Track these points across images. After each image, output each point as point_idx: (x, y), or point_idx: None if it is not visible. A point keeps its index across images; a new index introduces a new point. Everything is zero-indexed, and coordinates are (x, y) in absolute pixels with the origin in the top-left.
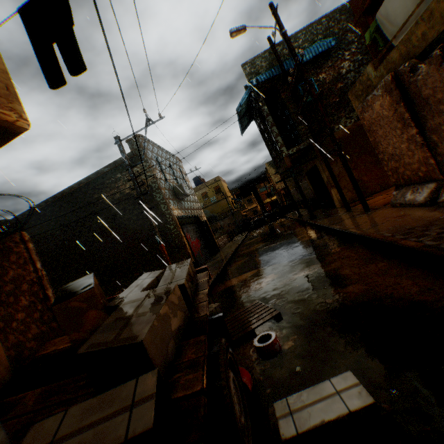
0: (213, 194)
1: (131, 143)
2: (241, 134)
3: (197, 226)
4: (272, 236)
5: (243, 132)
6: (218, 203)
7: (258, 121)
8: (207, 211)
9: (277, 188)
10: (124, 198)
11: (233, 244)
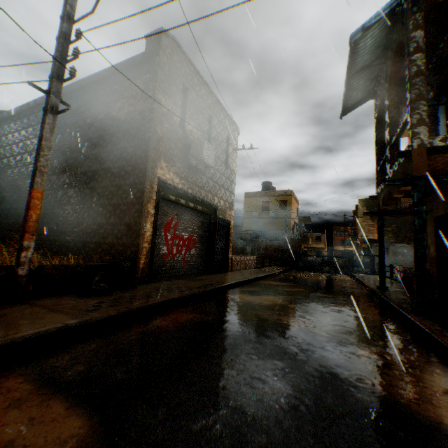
0: (275, 207)
1: (150, 42)
2: (341, 116)
3: (208, 221)
4: (307, 297)
5: (346, 114)
6: (276, 220)
7: (382, 91)
8: (260, 223)
9: (359, 235)
10: (107, 121)
11: (251, 273)
